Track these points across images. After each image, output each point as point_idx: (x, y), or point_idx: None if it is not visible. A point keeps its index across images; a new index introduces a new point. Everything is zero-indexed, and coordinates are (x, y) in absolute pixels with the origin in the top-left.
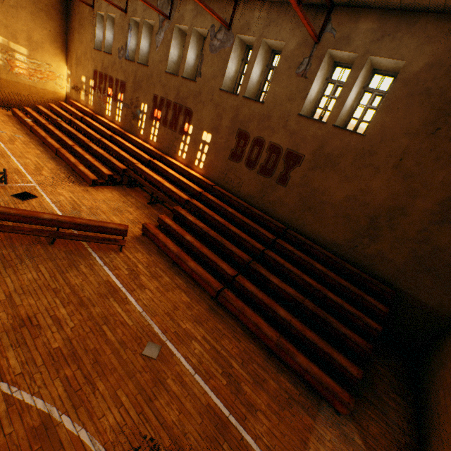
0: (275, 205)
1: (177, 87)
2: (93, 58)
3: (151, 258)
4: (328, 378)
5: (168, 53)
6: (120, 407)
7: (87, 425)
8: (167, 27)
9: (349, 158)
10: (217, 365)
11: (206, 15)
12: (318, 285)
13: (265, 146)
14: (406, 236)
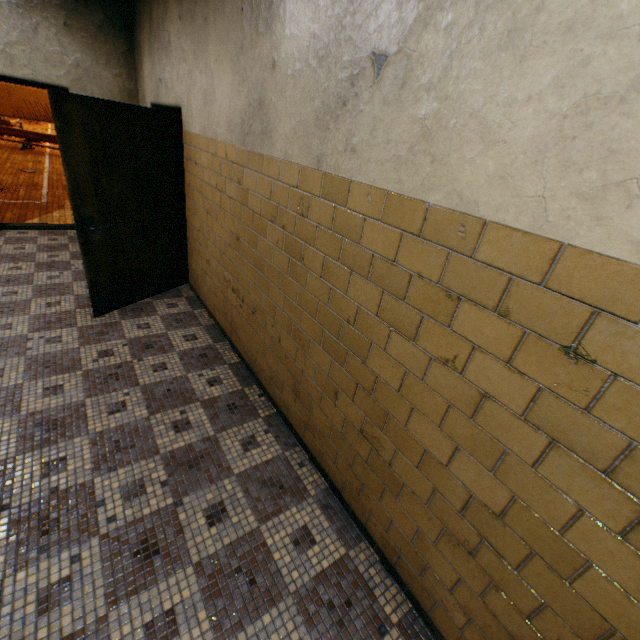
0: None
1: None
2: None
3: None
4: None
5: None
6: None
7: None
8: None
9: None
10: None
11: None
12: None
13: None
14: None
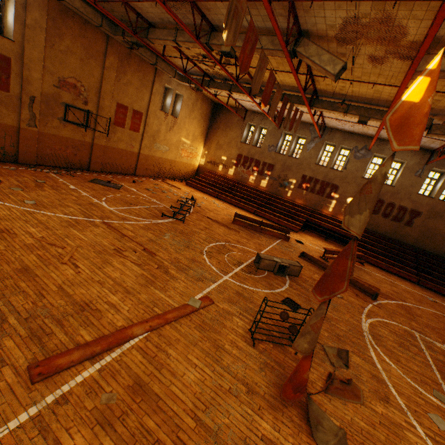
0: (403, 236)
1: (325, 173)
2: (238, 147)
3: (374, 268)
4: None
5: (318, 154)
6: None
7: None
8: (318, 141)
9: None
10: None
11: (351, 141)
12: None
13: (395, 207)
14: None
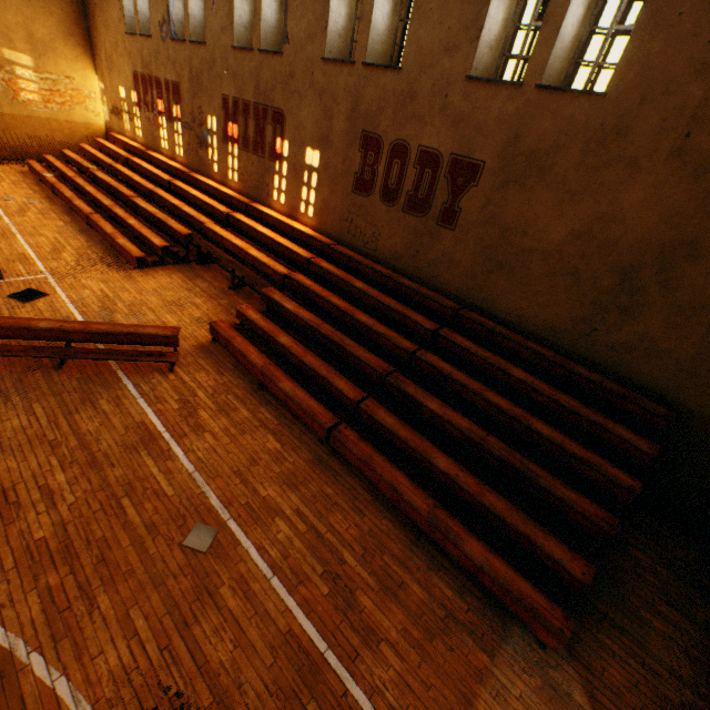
0: (438, 267)
1: (255, 73)
2: (128, 52)
3: (223, 379)
4: (524, 583)
5: (232, 10)
6: (131, 638)
7: (71, 669)
8: None
9: (574, 151)
10: (315, 560)
11: None
12: (516, 408)
13: (411, 156)
14: (699, 301)
